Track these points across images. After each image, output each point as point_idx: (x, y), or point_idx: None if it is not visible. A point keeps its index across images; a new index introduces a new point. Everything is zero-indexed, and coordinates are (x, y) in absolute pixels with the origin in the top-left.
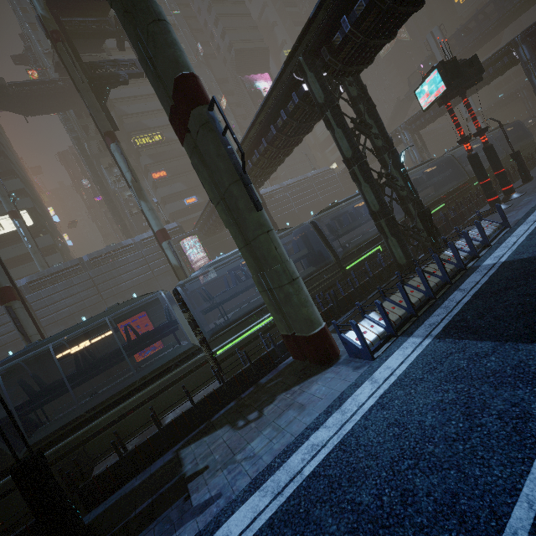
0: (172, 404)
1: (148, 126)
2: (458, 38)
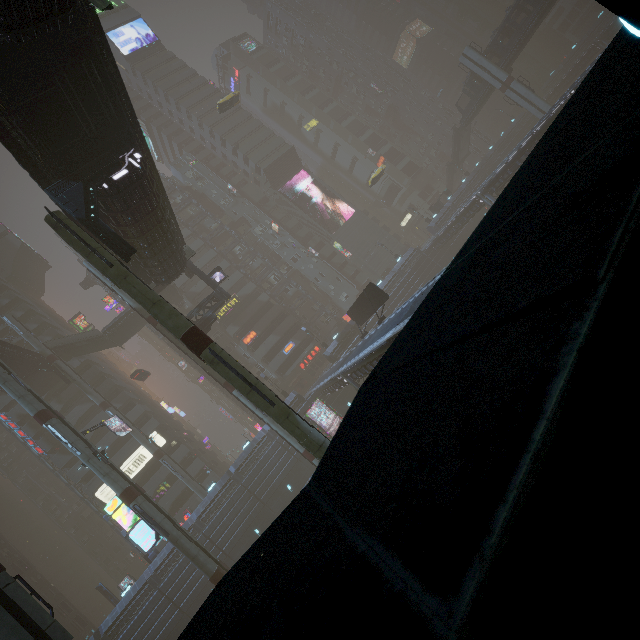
0: None
1: None
2: (497, 47)
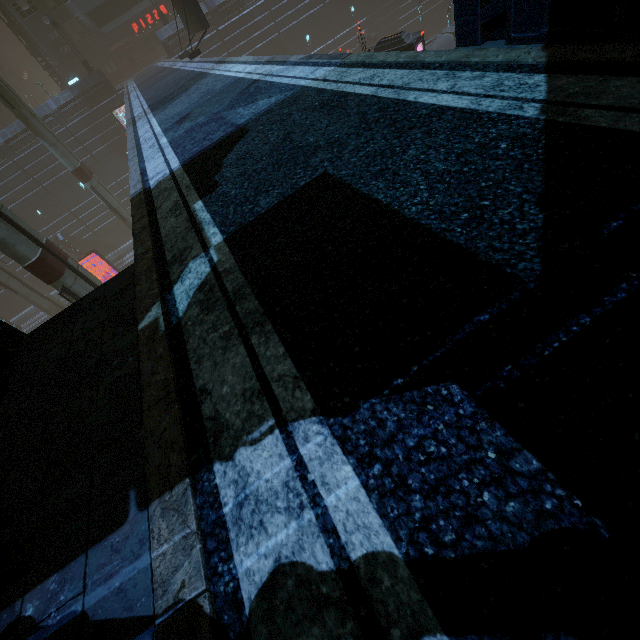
0: None
1: None
2: None
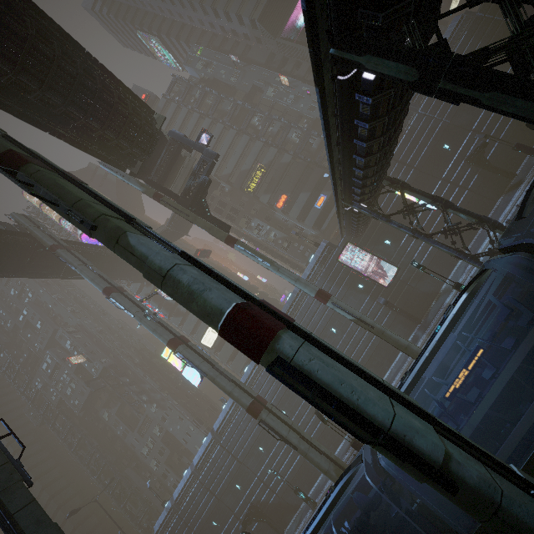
0: None
1: (248, 170)
2: None
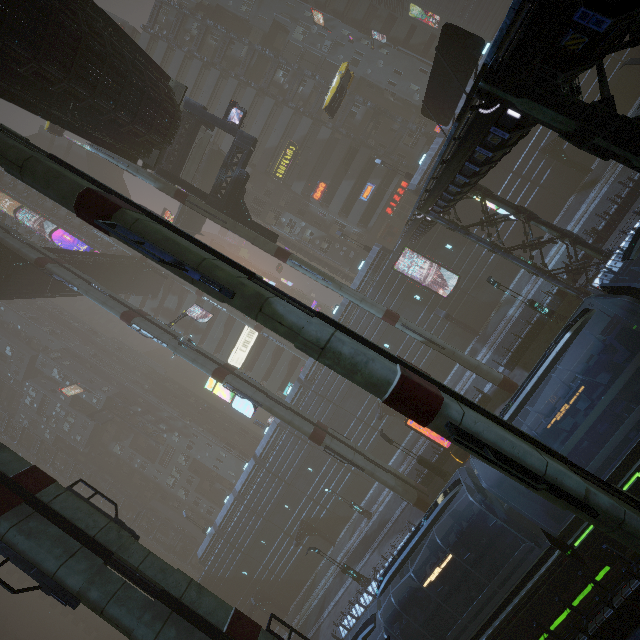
0: (564, 639)
1: (274, 147)
2: None
